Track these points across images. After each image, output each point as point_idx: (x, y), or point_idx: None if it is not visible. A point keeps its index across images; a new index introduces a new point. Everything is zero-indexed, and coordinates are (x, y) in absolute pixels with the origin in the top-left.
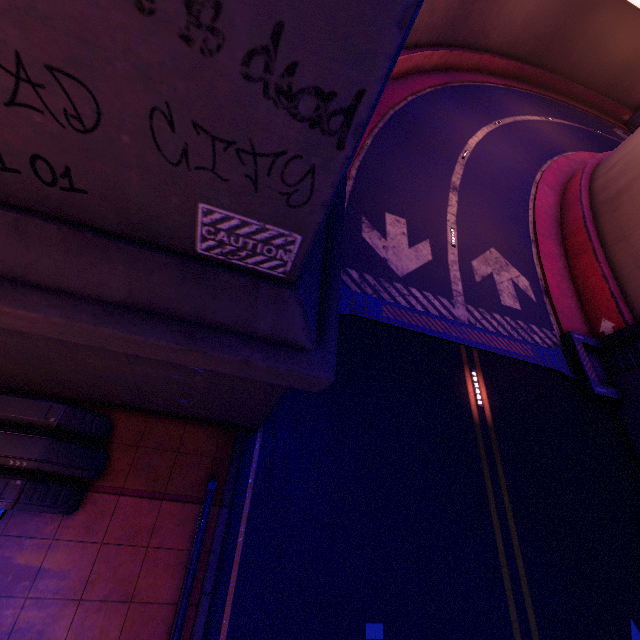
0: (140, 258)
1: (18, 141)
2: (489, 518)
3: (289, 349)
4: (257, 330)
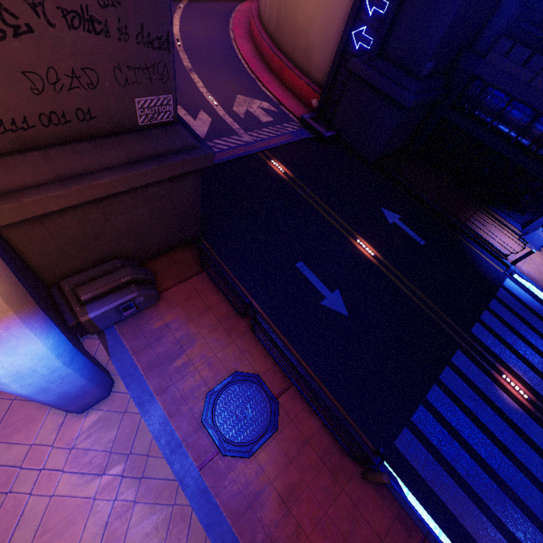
0: (122, 140)
1: (71, 105)
2: (315, 209)
3: (193, 149)
4: (178, 148)
